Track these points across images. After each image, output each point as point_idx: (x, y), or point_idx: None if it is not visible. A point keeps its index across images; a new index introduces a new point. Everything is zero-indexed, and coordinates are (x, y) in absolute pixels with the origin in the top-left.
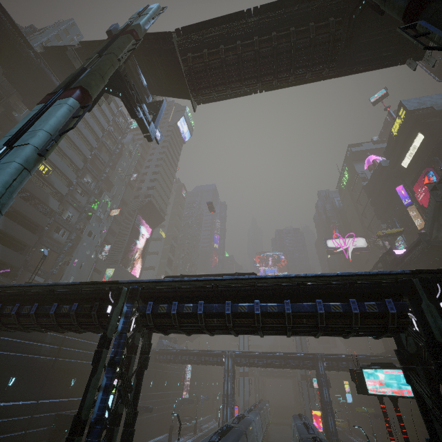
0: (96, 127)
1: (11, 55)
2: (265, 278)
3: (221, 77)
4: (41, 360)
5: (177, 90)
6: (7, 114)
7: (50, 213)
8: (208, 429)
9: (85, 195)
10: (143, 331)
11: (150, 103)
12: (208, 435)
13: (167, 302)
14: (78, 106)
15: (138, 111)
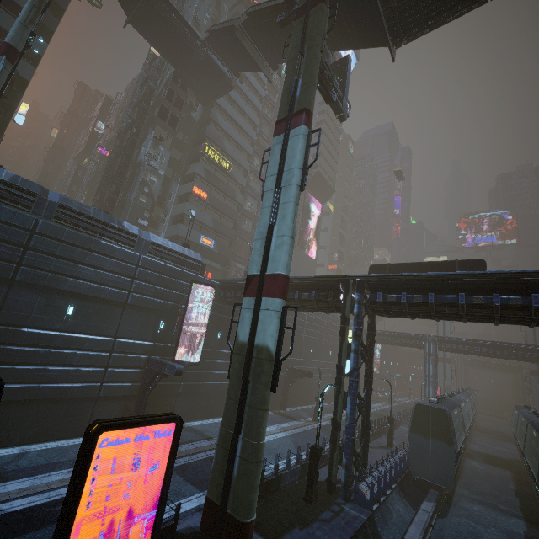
0: (255, 99)
1: (183, 54)
2: (508, 273)
3: (439, 4)
4: None
5: (368, 38)
6: (188, 118)
7: (237, 206)
8: (402, 403)
9: (257, 181)
10: (369, 314)
11: (331, 66)
12: (404, 407)
13: (394, 293)
14: (309, 132)
15: (333, 93)
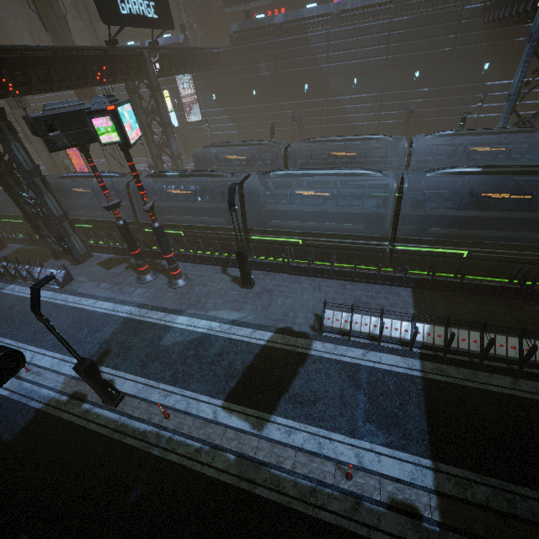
0: None
1: None
2: None
3: None
4: (264, 77)
5: None
6: None
7: None
8: None
9: None
10: (140, 79)
11: None
12: None
13: None
14: None
15: None
